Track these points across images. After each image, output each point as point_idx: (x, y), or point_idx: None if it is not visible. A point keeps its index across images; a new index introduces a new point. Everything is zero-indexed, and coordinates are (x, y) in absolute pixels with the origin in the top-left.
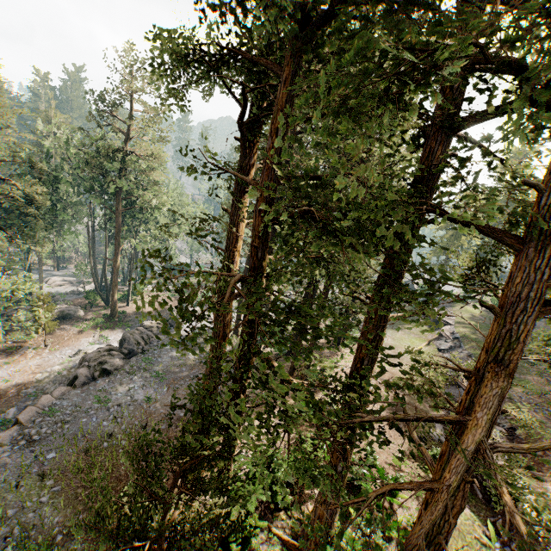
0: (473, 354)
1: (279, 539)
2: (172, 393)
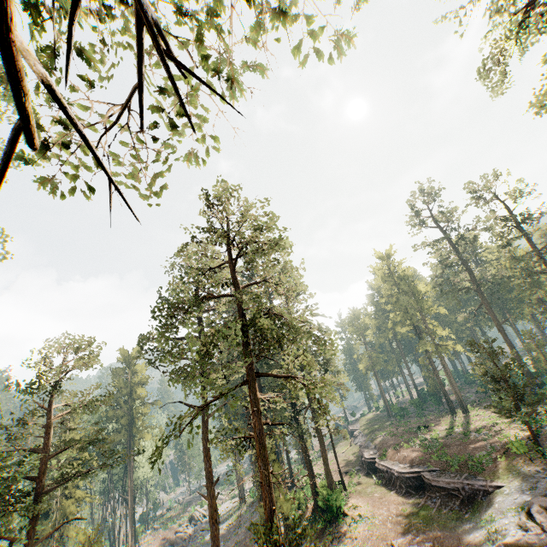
0: (366, 434)
1: (309, 517)
2: (228, 540)
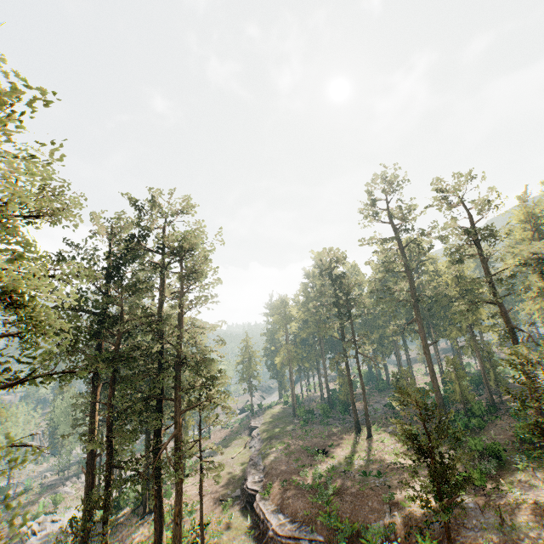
0: (263, 440)
1: None
2: None
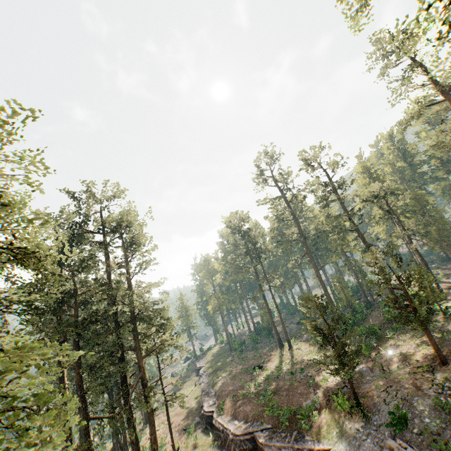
0: (209, 374)
1: None
2: None
